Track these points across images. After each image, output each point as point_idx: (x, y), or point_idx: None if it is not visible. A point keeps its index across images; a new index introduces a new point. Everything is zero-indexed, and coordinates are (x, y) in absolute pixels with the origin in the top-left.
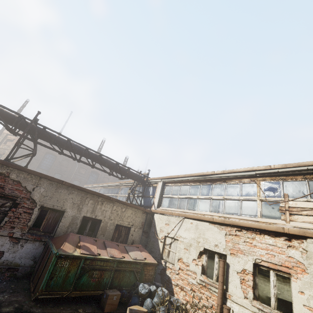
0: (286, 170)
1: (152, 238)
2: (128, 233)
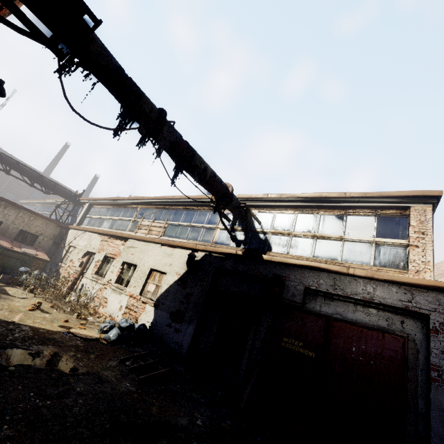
0: (149, 201)
1: (60, 248)
2: (36, 240)
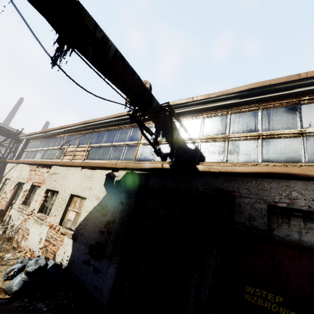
0: (74, 128)
1: None
2: None
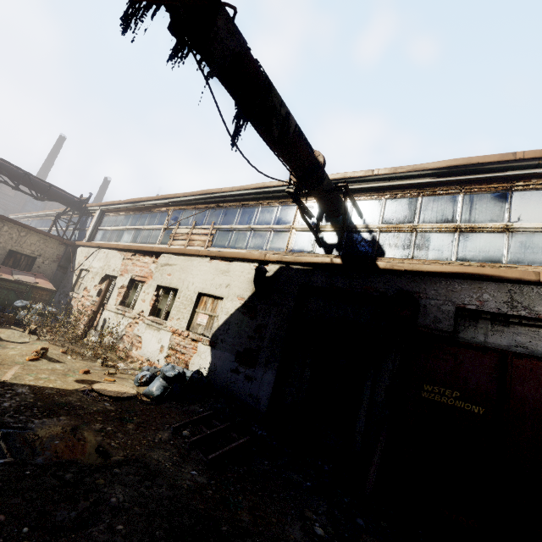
0: (185, 200)
1: (69, 273)
2: (33, 264)
